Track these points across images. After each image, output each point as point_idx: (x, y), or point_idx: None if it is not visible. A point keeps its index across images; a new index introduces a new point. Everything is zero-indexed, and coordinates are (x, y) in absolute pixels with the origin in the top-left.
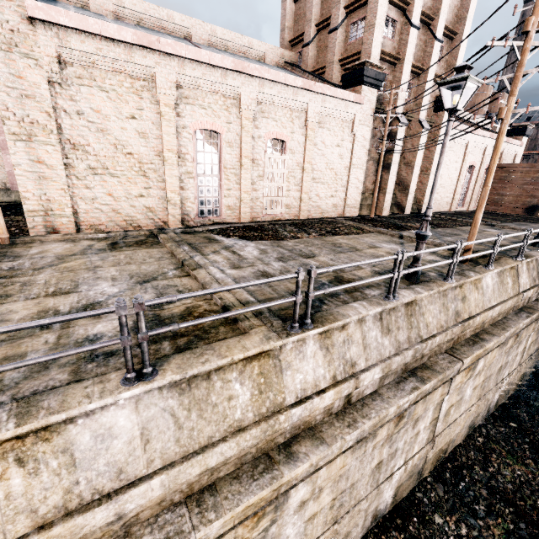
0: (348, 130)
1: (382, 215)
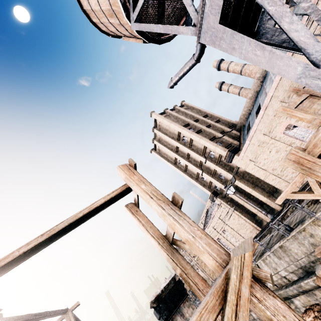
0: (226, 212)
1: (268, 222)
